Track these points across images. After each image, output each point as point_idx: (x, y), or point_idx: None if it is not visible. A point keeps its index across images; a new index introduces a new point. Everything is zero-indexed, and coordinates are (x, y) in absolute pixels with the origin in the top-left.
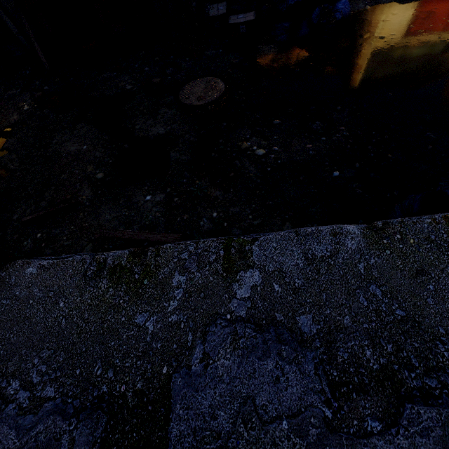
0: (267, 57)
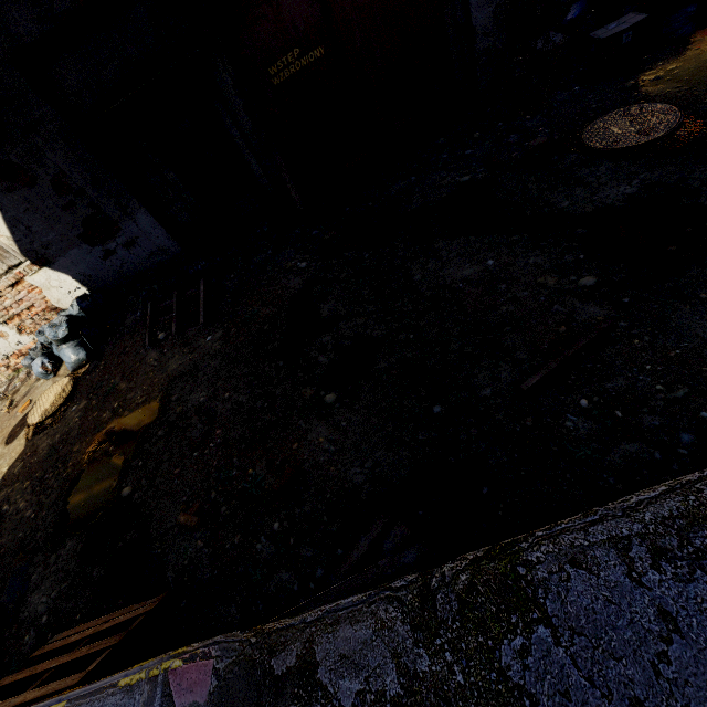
0: (686, 58)
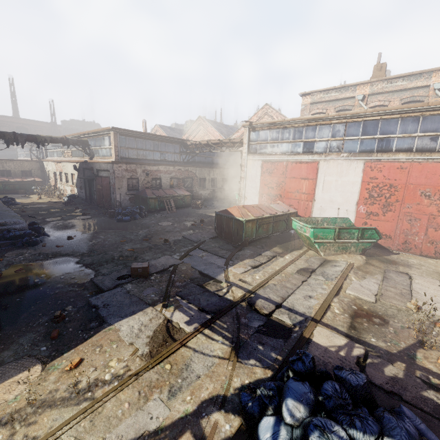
0: (105, 219)
